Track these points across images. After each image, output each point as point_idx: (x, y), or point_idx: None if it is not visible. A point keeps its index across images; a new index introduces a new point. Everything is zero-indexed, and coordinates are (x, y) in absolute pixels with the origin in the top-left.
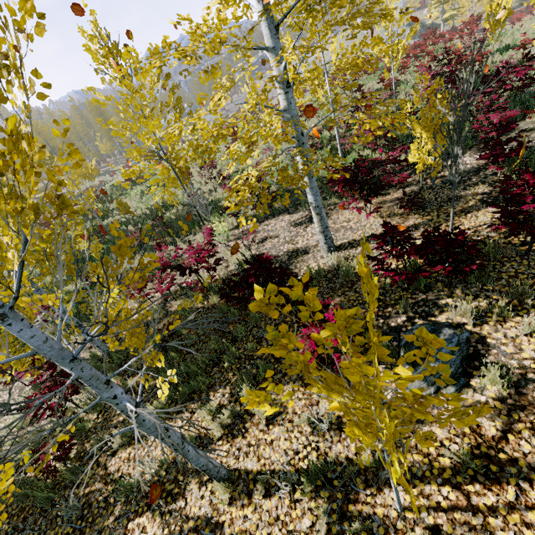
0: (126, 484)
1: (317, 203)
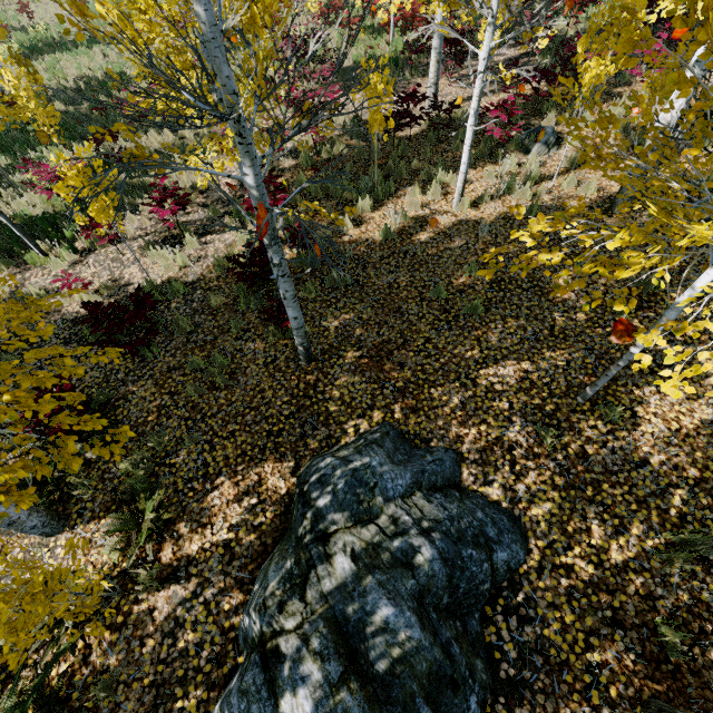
0: (387, 229)
1: (440, 49)
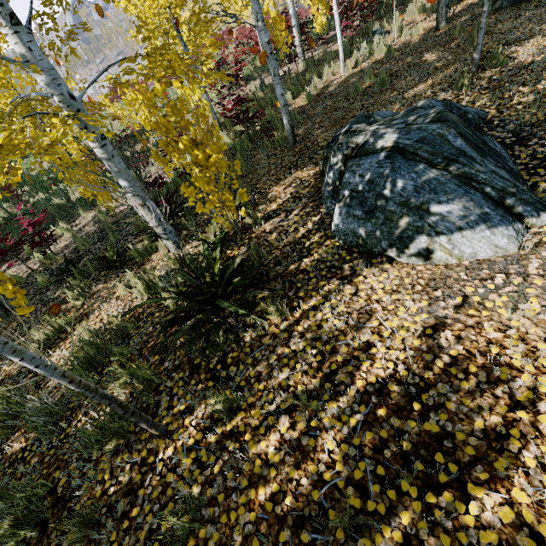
0: (308, 94)
1: (297, 25)
